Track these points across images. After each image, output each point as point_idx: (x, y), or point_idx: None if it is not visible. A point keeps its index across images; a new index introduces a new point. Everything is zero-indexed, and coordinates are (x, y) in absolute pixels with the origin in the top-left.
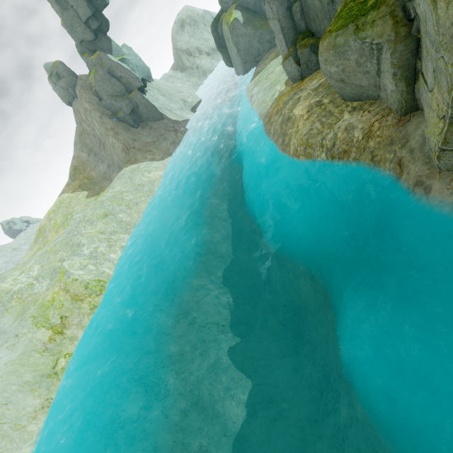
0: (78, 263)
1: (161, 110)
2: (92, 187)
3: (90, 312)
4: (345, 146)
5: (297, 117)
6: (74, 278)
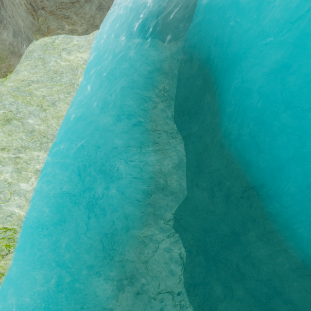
0: None
1: None
2: None
3: None
4: None
5: None
6: None
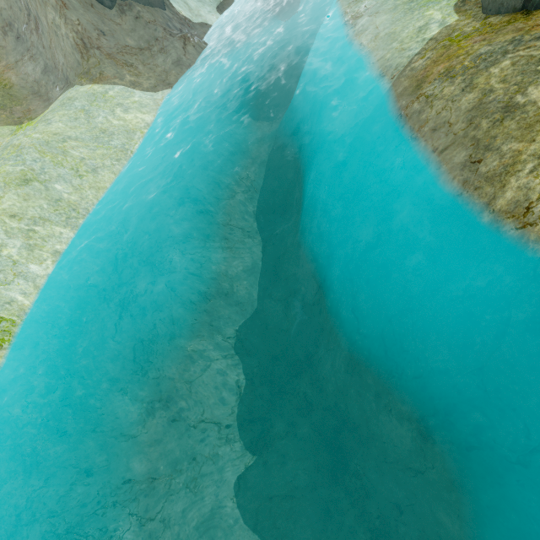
0: None
1: None
2: (8, 105)
3: None
4: None
5: None
6: None
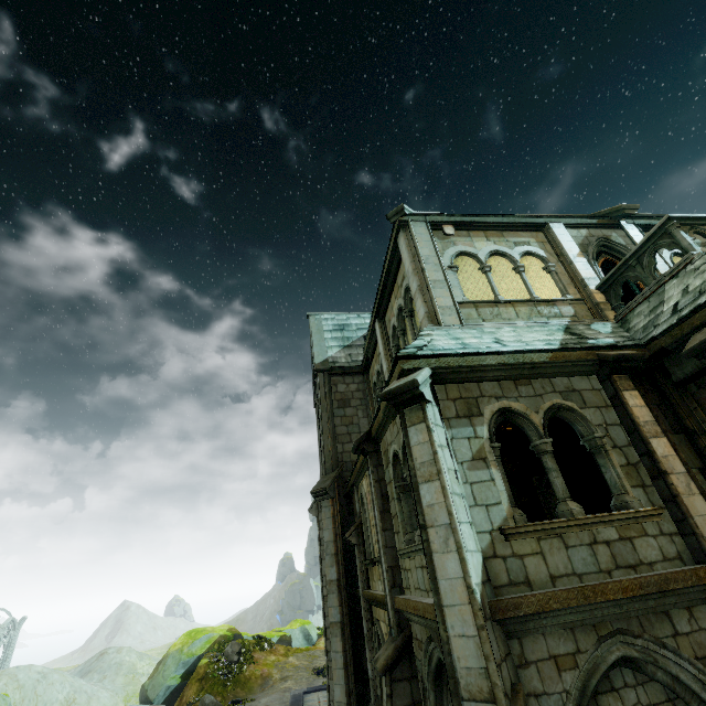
0: None
1: None
2: None
3: None
4: None
5: None
6: None
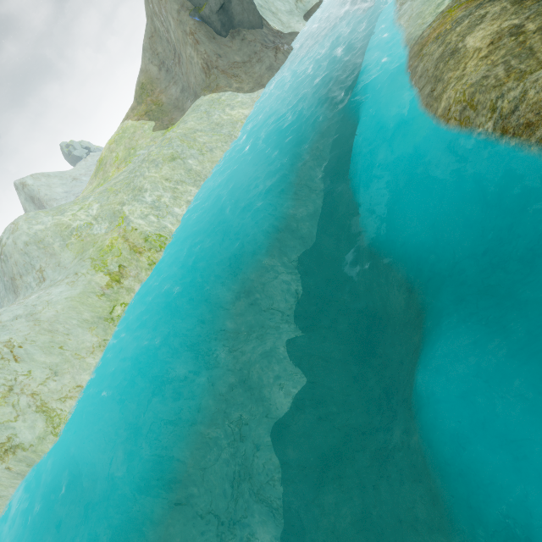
0: (139, 211)
1: (261, 10)
2: (160, 117)
3: (149, 267)
4: (533, 115)
5: (469, 52)
6: (134, 227)
